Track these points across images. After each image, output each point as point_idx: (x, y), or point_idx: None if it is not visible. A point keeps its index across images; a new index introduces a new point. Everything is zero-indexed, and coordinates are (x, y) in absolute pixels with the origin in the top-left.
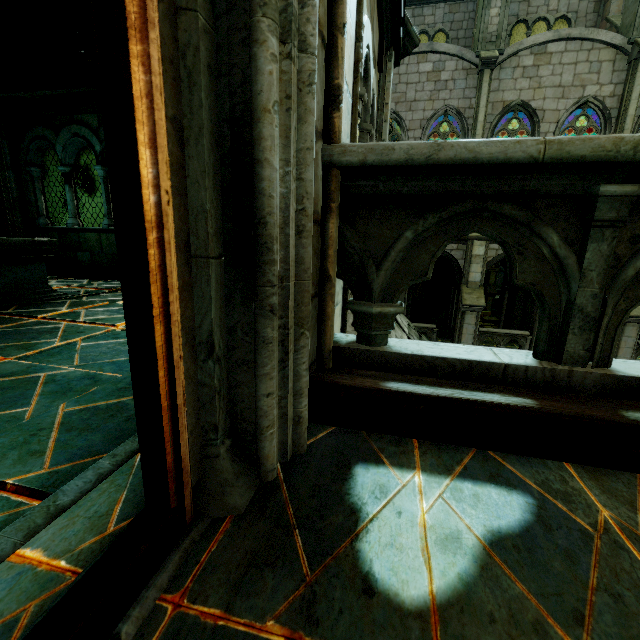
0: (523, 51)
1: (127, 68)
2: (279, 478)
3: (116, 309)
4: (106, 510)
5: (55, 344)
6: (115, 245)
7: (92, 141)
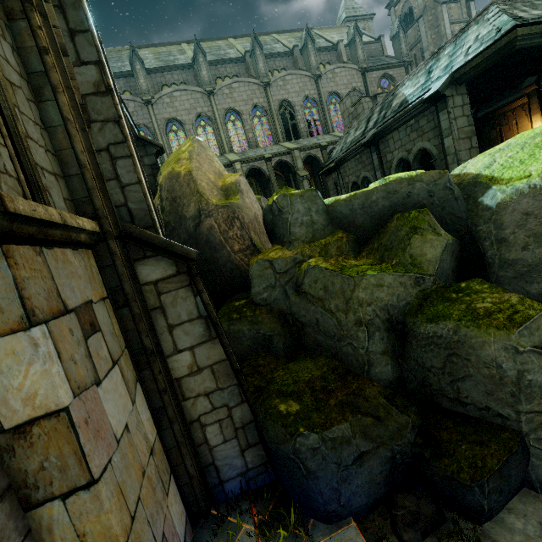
0: (163, 96)
1: None
2: None
3: None
4: None
5: None
6: None
7: None
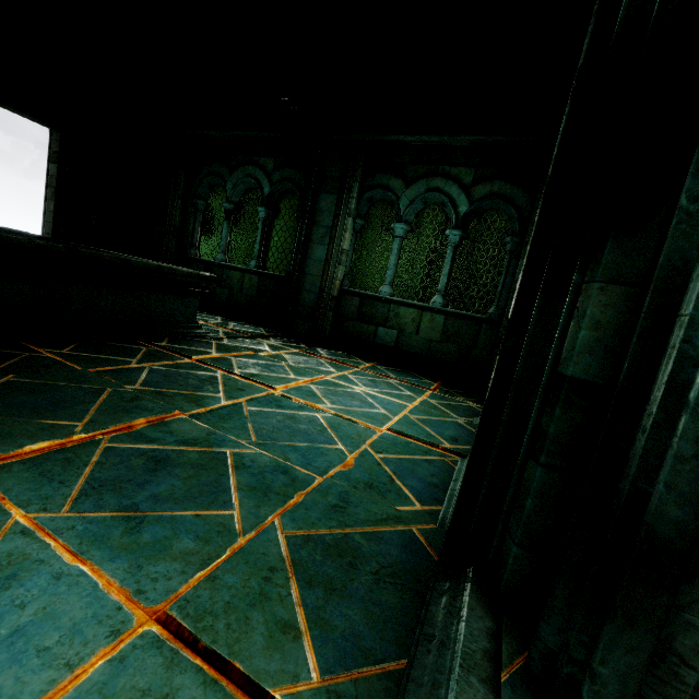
0: None
1: None
2: None
3: (265, 363)
4: None
5: (222, 402)
6: (256, 287)
7: (263, 183)
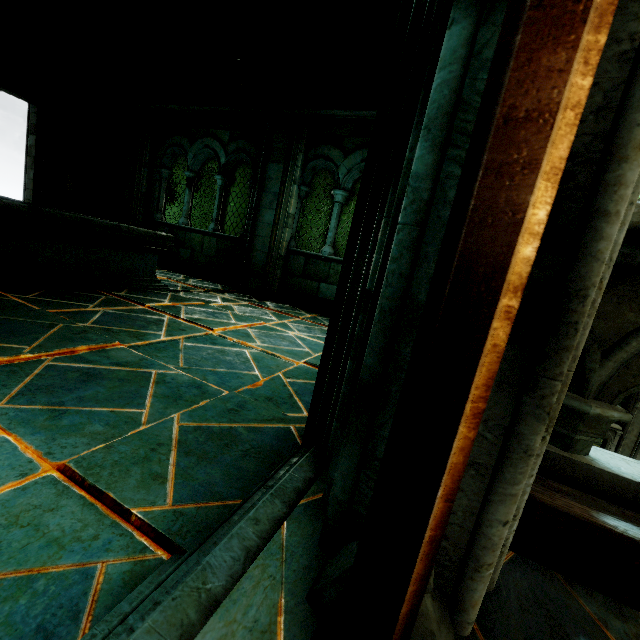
0: None
1: (565, 64)
2: (478, 634)
3: (211, 311)
4: (267, 621)
5: (162, 338)
6: (214, 248)
7: (219, 153)
